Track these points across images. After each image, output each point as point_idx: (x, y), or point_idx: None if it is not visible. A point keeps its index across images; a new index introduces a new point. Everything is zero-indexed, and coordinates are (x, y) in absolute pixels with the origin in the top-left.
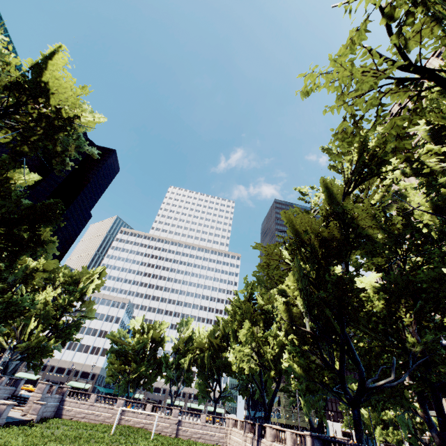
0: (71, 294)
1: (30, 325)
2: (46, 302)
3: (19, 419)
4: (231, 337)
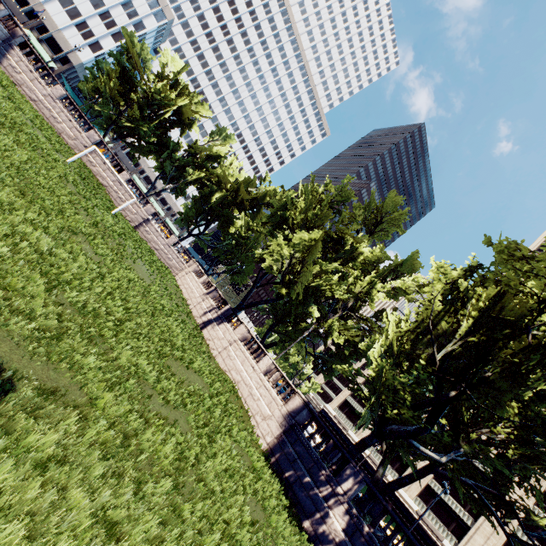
0: None
1: None
2: None
3: None
4: (261, 208)
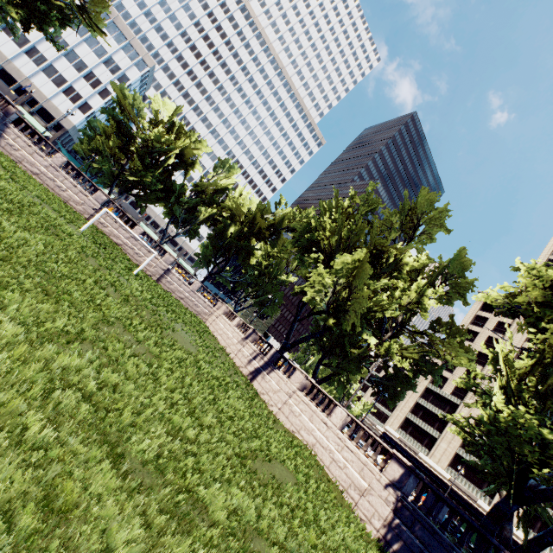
0: None
1: None
2: None
3: None
4: (281, 234)
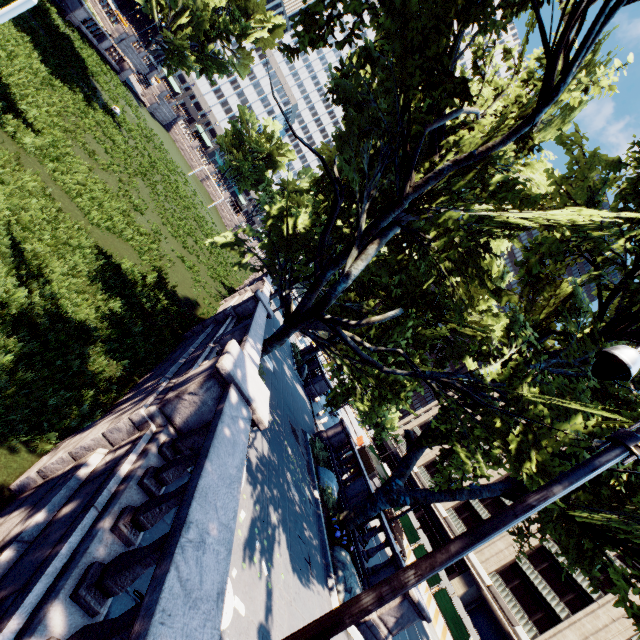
0: (235, 23)
1: (182, 17)
2: (207, 5)
3: (136, 92)
4: None
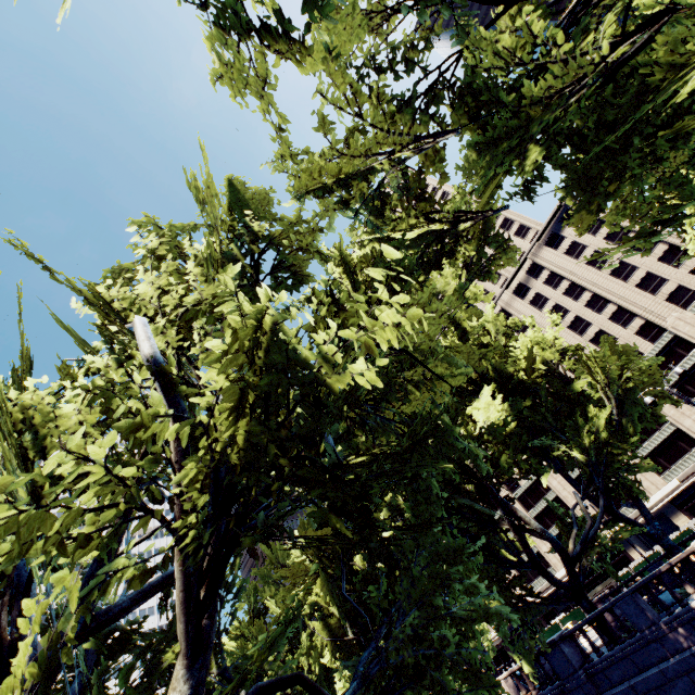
0: None
1: None
2: None
3: None
4: None
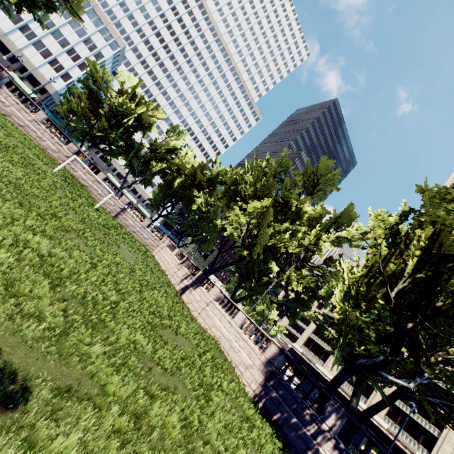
0: None
1: None
2: None
3: None
4: (216, 186)
